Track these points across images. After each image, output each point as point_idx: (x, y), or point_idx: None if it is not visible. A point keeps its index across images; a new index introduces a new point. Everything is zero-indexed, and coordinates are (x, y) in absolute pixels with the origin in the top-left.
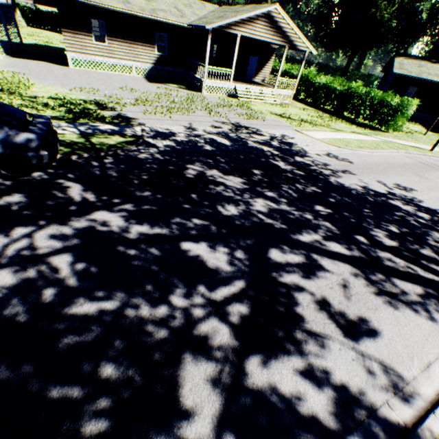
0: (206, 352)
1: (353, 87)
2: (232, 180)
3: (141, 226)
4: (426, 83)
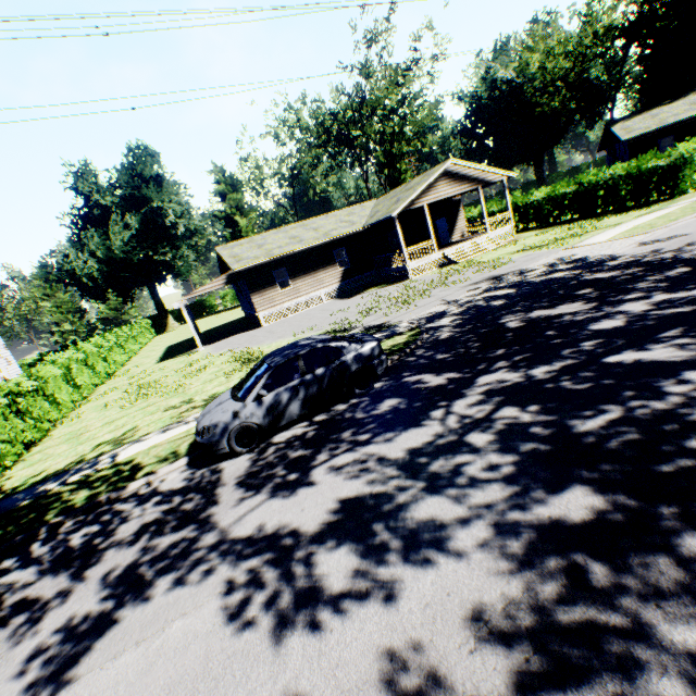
0: None
1: (588, 179)
2: (569, 308)
3: (537, 368)
4: (681, 124)
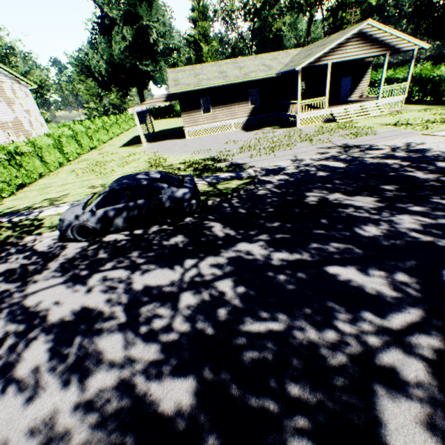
0: (400, 388)
1: None
2: (361, 200)
3: (280, 253)
4: None
